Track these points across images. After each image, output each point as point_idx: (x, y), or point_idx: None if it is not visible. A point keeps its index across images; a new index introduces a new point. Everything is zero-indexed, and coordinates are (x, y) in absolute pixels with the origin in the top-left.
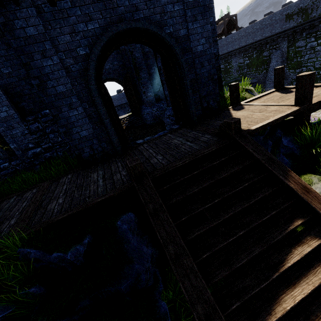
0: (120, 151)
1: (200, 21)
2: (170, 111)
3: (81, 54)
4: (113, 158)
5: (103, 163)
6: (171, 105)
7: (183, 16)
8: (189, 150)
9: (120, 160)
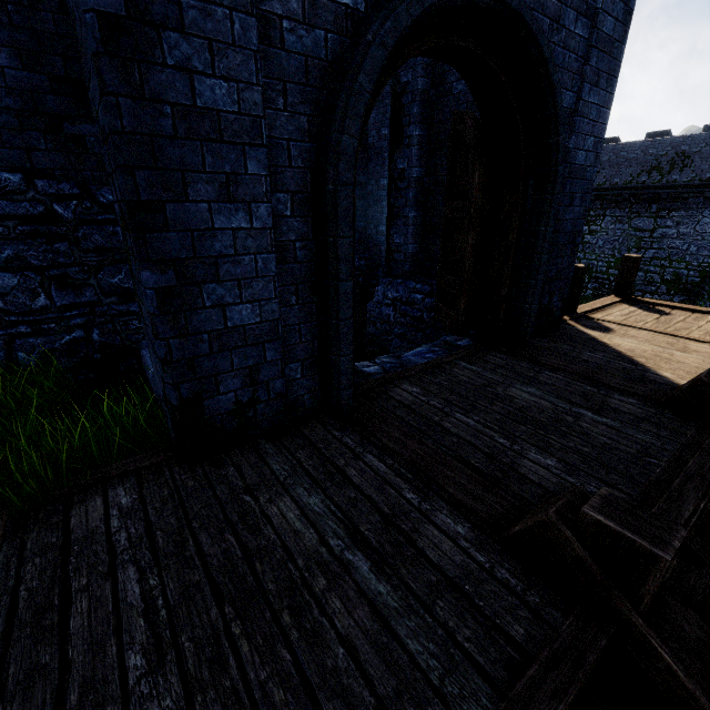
0: (348, 403)
1: (601, 92)
2: (400, 288)
3: (335, 1)
4: (313, 425)
5: (279, 444)
6: (403, 275)
7: (581, 60)
8: (635, 448)
9: (364, 443)
